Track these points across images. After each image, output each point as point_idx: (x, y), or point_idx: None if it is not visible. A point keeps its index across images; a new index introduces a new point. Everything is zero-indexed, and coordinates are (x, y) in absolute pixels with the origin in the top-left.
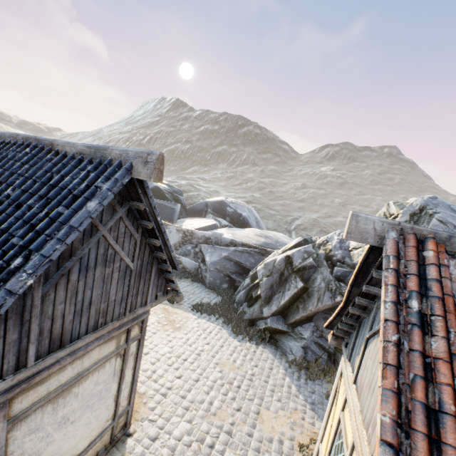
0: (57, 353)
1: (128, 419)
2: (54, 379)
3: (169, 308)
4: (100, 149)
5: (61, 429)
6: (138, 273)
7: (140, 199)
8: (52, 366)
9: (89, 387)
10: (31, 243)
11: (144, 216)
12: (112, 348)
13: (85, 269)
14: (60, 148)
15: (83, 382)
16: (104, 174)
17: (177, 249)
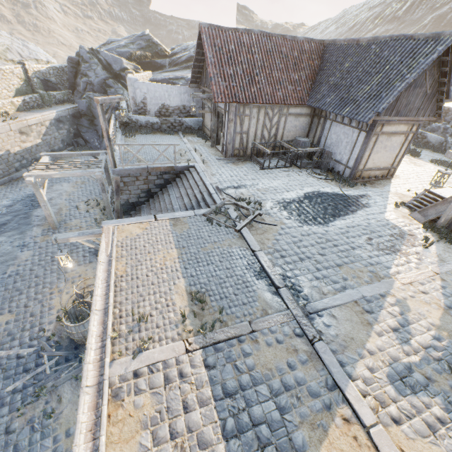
0: (396, 117)
1: (393, 173)
2: (391, 127)
3: (411, 158)
4: (438, 34)
5: (383, 150)
6: (427, 97)
7: (447, 55)
8: (394, 121)
9: (393, 141)
10: (410, 72)
11: (444, 65)
12: (405, 130)
13: (414, 87)
14: (415, 38)
15: (394, 137)
16: (439, 44)
17: (425, 126)
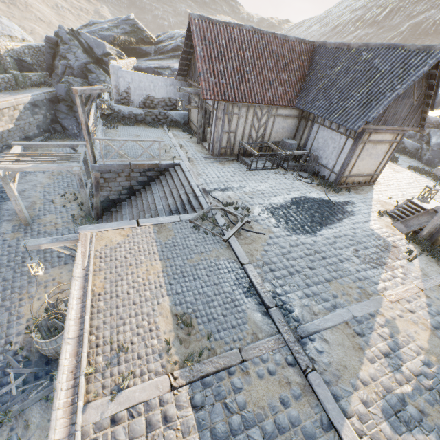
0: (383, 126)
1: (375, 180)
2: (377, 136)
3: (390, 163)
4: (429, 47)
5: (368, 158)
6: (413, 108)
7: (436, 68)
8: (381, 130)
9: (378, 149)
10: (401, 82)
11: (432, 78)
12: (390, 139)
13: (402, 98)
14: (406, 48)
15: (379, 145)
16: (430, 57)
17: None
